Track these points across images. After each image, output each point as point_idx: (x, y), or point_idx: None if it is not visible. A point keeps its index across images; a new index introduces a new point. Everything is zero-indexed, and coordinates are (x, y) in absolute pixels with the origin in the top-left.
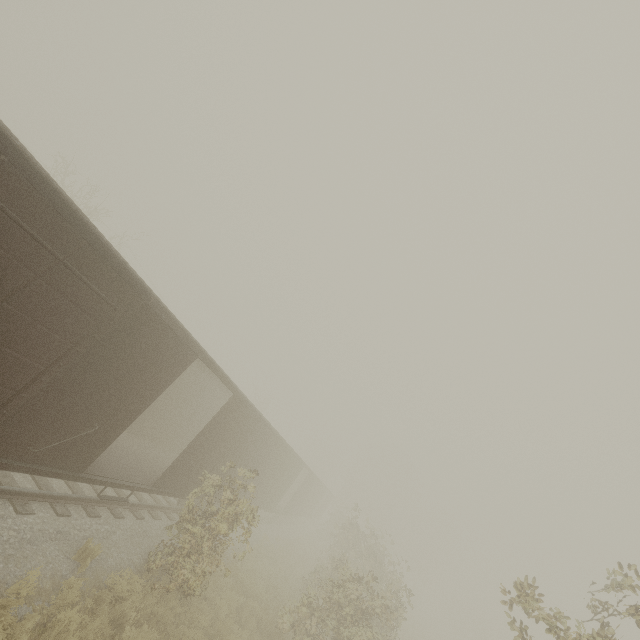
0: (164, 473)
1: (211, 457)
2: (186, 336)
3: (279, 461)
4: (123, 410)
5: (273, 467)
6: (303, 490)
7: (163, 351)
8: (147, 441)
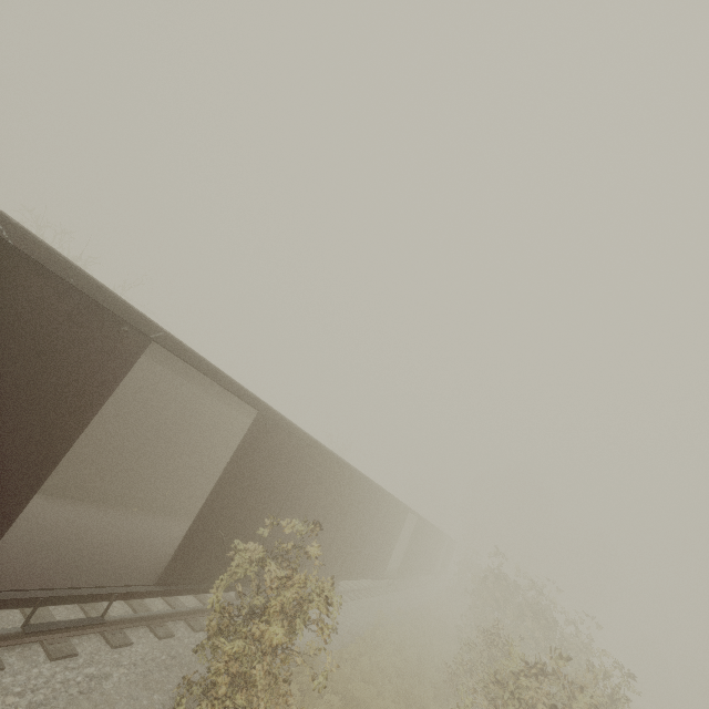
0: (172, 559)
1: (256, 519)
2: (96, 289)
3: (371, 509)
4: (7, 455)
5: (365, 519)
6: (416, 542)
7: (56, 325)
8: (175, 518)
